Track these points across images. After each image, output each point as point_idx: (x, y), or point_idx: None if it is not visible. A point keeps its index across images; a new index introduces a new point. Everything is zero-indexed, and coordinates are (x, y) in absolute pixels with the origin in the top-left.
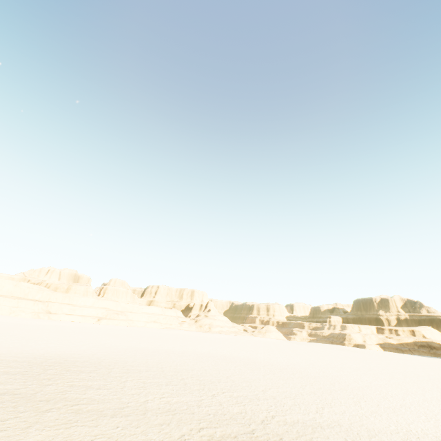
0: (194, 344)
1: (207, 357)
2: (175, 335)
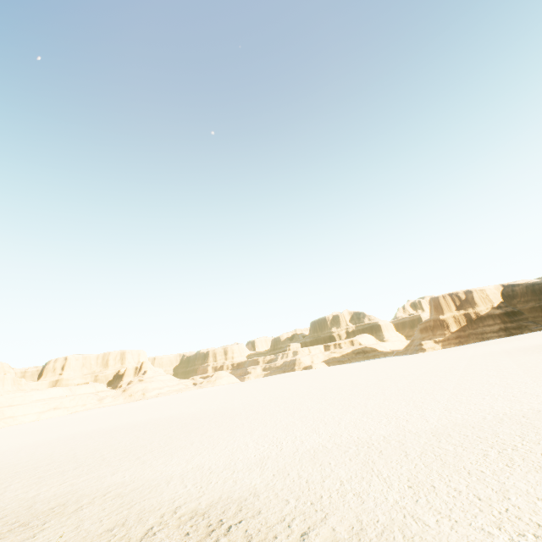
0: (92, 423)
1: (83, 436)
2: (80, 418)
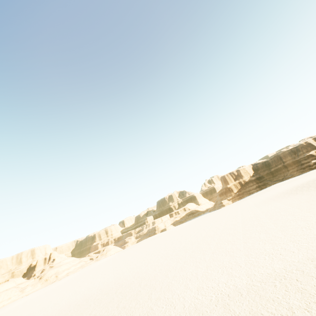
0: (32, 313)
1: None
2: (12, 310)
